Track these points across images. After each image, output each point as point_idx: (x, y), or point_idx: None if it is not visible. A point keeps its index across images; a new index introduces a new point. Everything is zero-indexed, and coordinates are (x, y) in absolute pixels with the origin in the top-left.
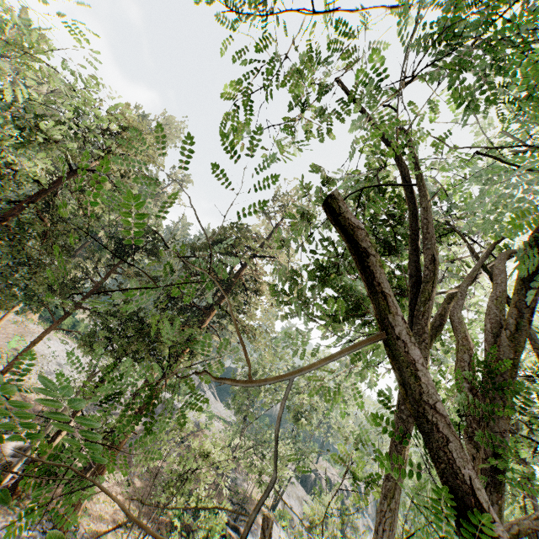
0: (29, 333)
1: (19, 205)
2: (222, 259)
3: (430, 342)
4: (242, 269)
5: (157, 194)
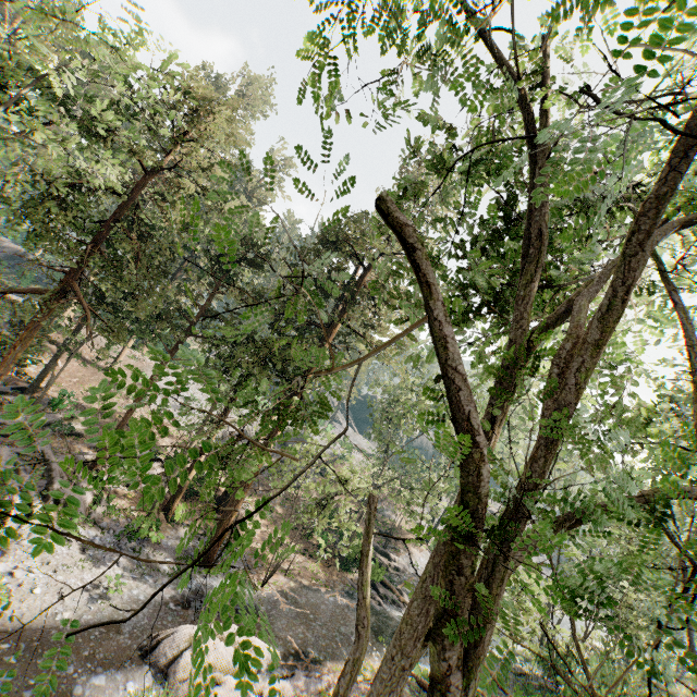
0: (148, 368)
1: (107, 227)
2: (338, 264)
3: (545, 332)
4: (365, 273)
5: (252, 188)
